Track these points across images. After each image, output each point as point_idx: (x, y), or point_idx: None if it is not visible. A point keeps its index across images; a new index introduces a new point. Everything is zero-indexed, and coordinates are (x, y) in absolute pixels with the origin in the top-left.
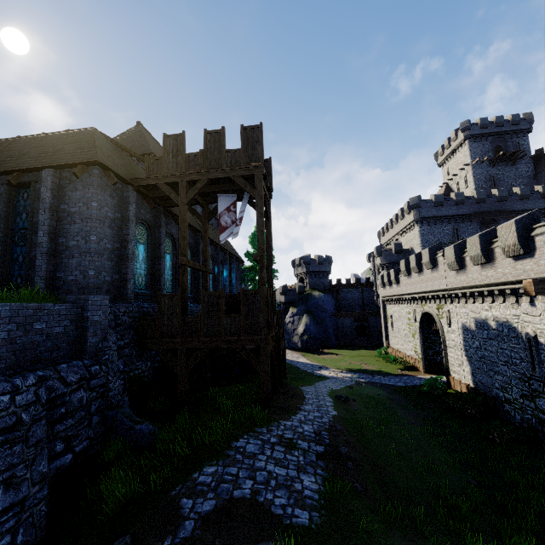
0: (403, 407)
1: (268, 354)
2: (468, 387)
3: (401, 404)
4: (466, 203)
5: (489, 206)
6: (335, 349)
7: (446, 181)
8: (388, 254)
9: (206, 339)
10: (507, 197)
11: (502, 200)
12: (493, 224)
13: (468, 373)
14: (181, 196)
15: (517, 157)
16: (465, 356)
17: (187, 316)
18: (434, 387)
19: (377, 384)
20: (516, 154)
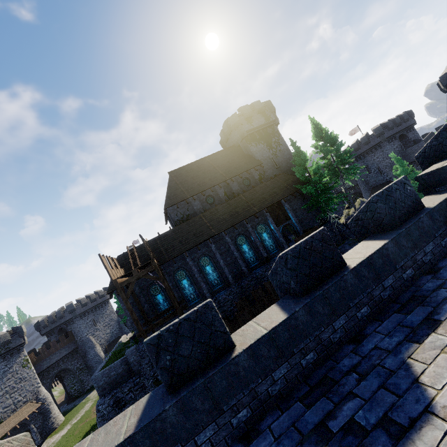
0: None
1: None
2: None
3: None
4: None
5: None
6: None
7: None
8: None
9: None
10: None
11: None
12: None
13: None
14: None
15: None
16: None
17: None
18: None
19: None
20: None
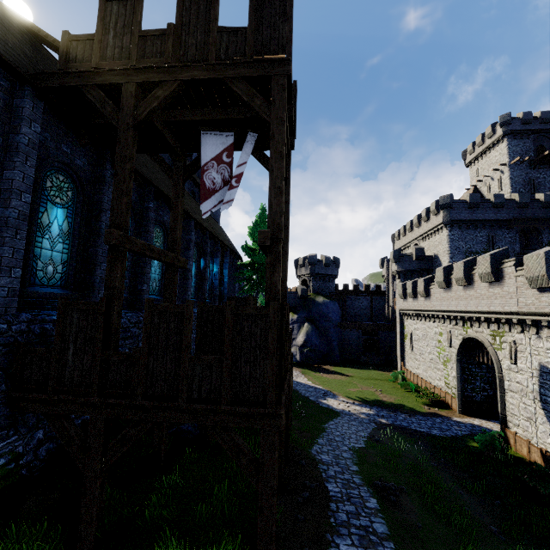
0: (460, 485)
1: (276, 448)
2: (546, 454)
3: (455, 477)
4: (505, 206)
5: (532, 212)
6: (339, 366)
7: (474, 183)
8: (407, 260)
9: (147, 403)
10: None
11: (548, 206)
12: (534, 234)
13: (546, 434)
14: (124, 111)
15: None
16: (541, 409)
17: (117, 349)
18: (490, 445)
19: (406, 430)
20: None
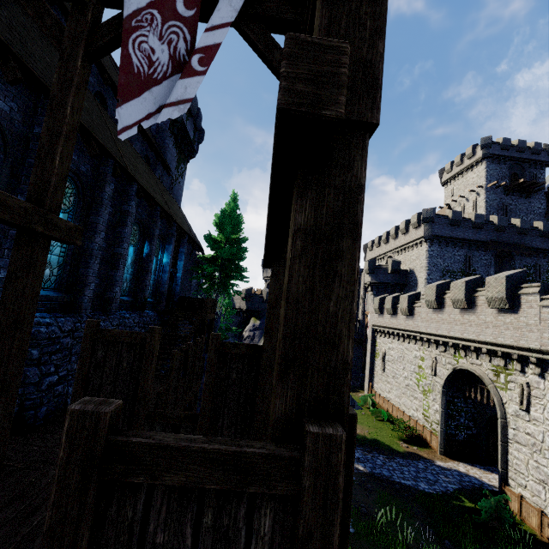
0: None
1: None
2: None
3: None
4: (484, 228)
5: (508, 237)
6: None
7: (448, 203)
8: (382, 272)
9: None
10: (528, 231)
11: (523, 233)
12: (508, 259)
13: None
14: None
15: (533, 189)
16: None
17: None
18: (495, 513)
19: (390, 484)
20: (534, 186)
